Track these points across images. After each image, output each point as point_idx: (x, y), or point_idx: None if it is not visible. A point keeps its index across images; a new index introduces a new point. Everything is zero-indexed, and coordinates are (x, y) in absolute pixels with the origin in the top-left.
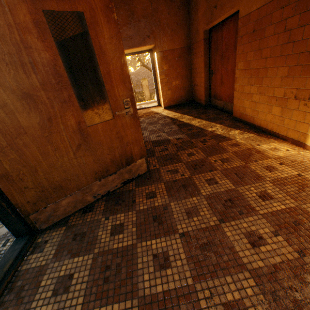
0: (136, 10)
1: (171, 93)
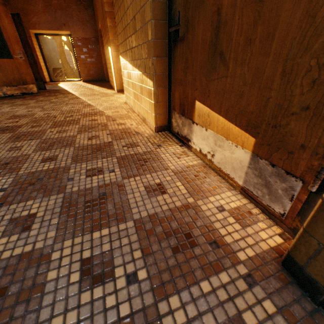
0: (53, 3)
1: (87, 71)
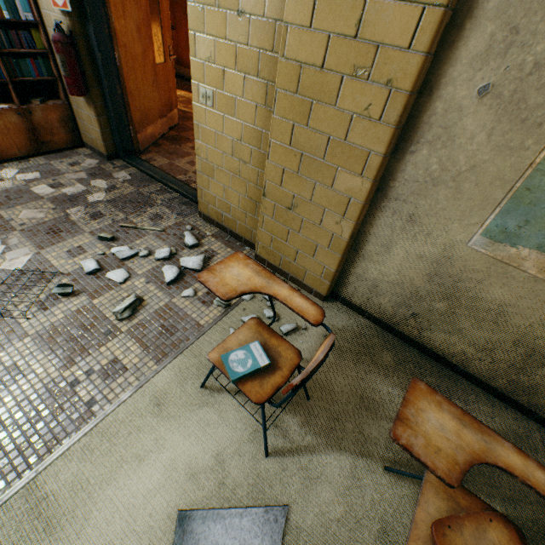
0: None
1: None
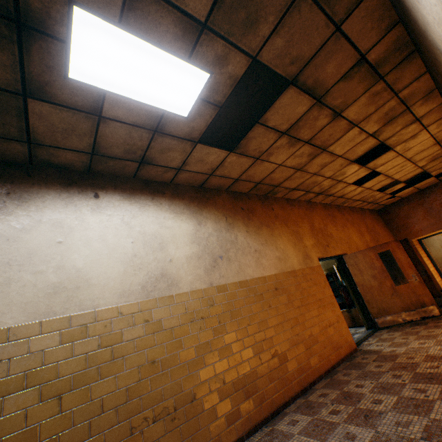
0: (433, 205)
1: None
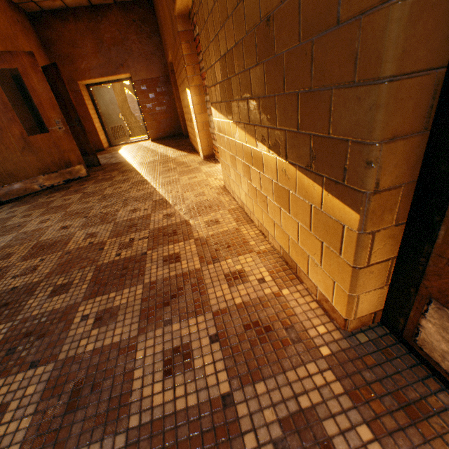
0: (105, 39)
1: (156, 125)
